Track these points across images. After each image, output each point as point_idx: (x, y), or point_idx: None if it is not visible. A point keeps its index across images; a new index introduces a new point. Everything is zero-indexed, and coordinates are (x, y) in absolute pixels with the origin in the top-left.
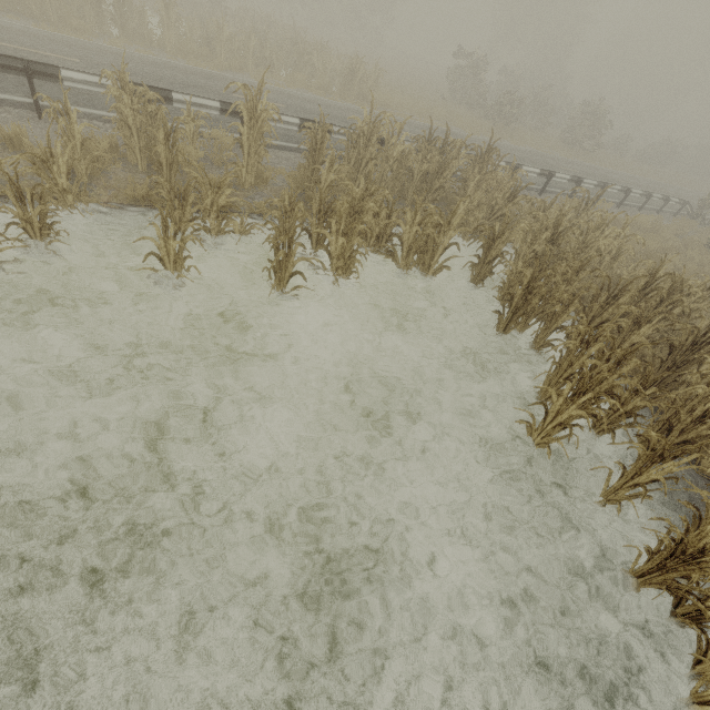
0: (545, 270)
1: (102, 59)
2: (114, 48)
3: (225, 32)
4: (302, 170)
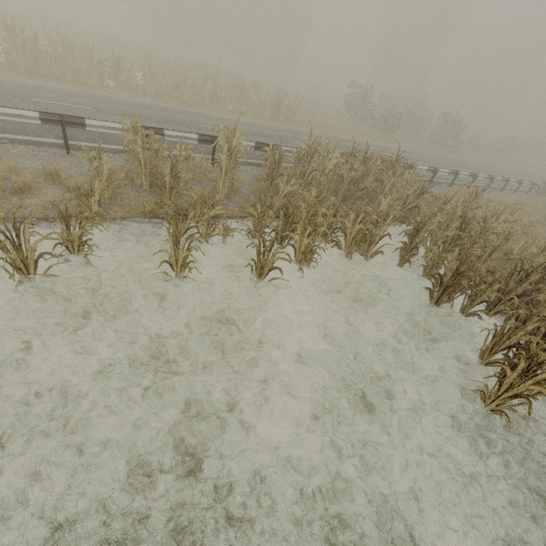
0: (469, 256)
1: (107, 105)
2: (113, 96)
3: (190, 80)
4: (263, 182)
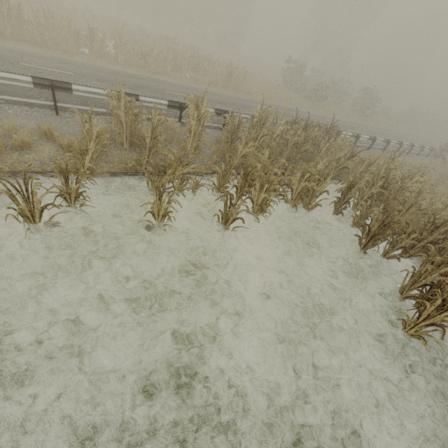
0: (393, 211)
1: (85, 71)
2: (90, 63)
3: (155, 51)
4: (223, 144)
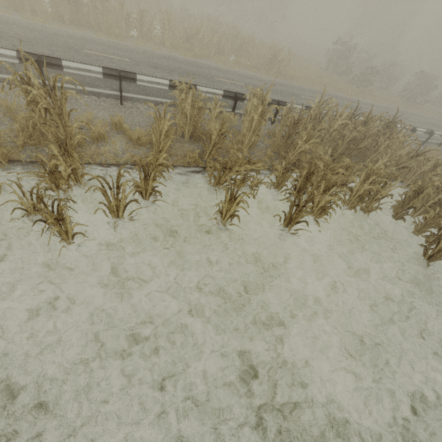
0: None
1: (139, 57)
2: (140, 47)
3: (201, 34)
4: (279, 138)
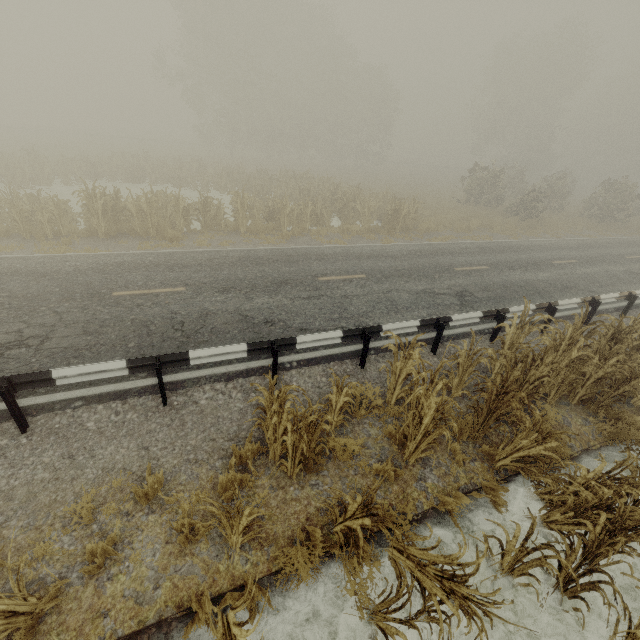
0: None
1: (201, 276)
2: (204, 251)
3: (288, 207)
4: (470, 417)
